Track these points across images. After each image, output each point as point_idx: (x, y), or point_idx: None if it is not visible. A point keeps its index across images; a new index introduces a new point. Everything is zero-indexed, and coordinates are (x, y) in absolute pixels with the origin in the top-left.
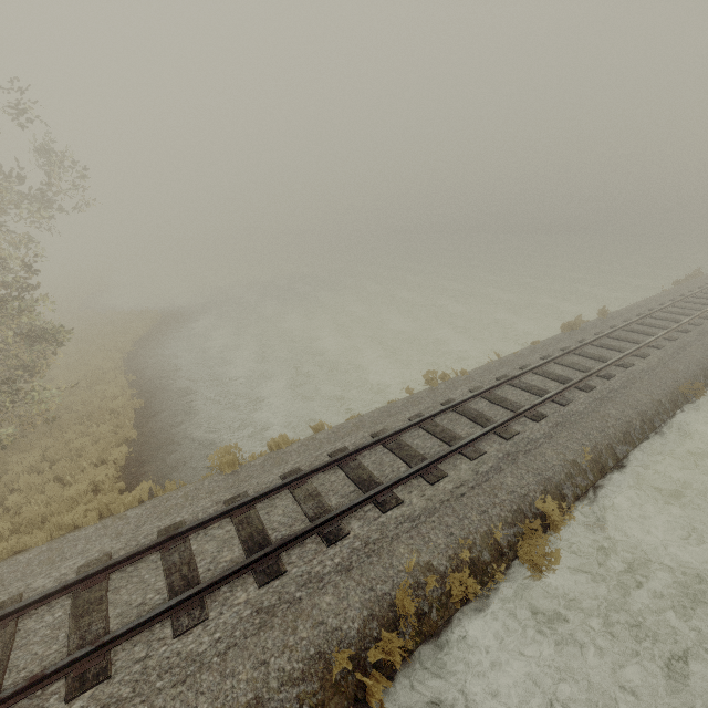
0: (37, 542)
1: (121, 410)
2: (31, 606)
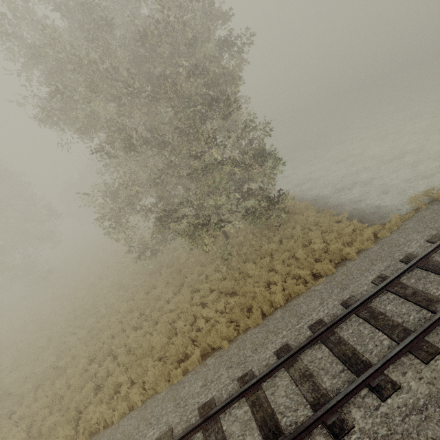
0: (364, 246)
1: (305, 208)
2: (429, 253)
